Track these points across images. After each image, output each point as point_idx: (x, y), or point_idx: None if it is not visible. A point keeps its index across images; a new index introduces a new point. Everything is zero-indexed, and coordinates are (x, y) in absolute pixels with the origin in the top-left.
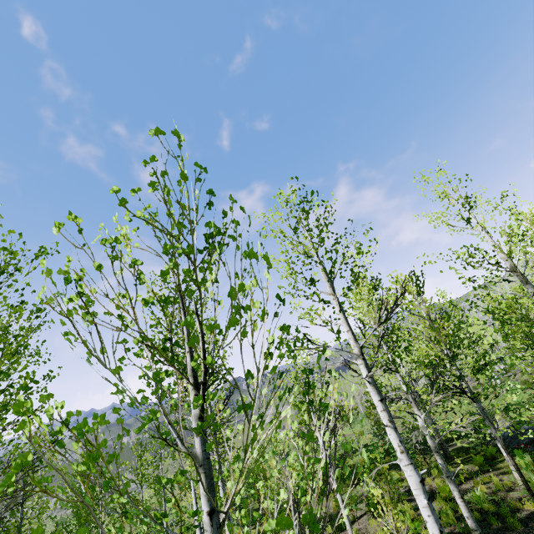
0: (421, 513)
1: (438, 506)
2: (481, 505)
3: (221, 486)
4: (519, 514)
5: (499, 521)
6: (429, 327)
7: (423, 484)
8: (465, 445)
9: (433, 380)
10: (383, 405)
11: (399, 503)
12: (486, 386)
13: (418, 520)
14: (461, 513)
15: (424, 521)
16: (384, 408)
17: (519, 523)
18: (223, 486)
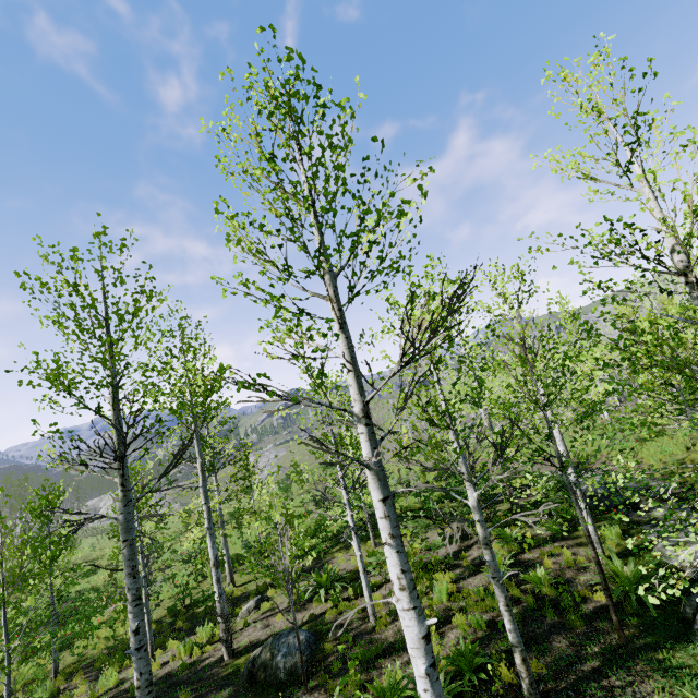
0: (416, 681)
1: (487, 580)
2: (540, 588)
3: (210, 543)
4: (585, 606)
5: (557, 613)
6: (518, 358)
7: (427, 640)
8: (528, 540)
9: (500, 448)
10: (385, 509)
11: (441, 568)
12: (582, 460)
13: (456, 597)
14: (513, 594)
15: (464, 598)
16: (386, 513)
17: (581, 621)
18: (212, 543)
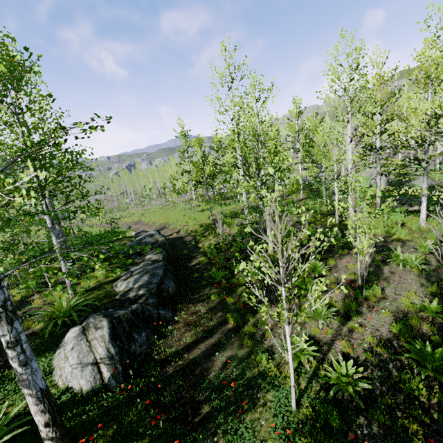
0: None
1: None
2: None
3: None
4: None
5: None
6: None
7: None
8: None
9: None
10: None
11: None
12: None
13: None
14: None
15: None
16: None
17: None
18: None
